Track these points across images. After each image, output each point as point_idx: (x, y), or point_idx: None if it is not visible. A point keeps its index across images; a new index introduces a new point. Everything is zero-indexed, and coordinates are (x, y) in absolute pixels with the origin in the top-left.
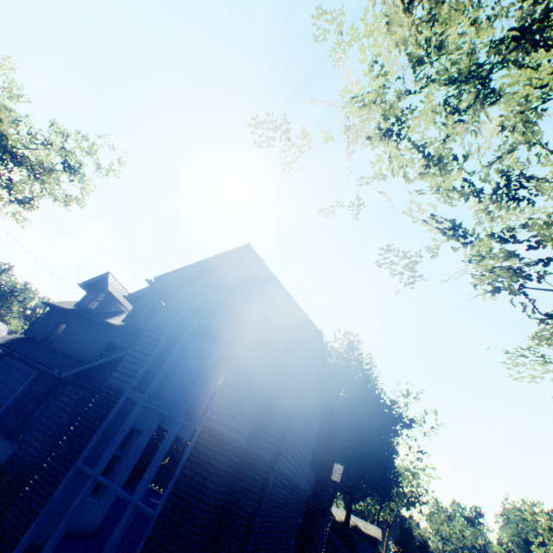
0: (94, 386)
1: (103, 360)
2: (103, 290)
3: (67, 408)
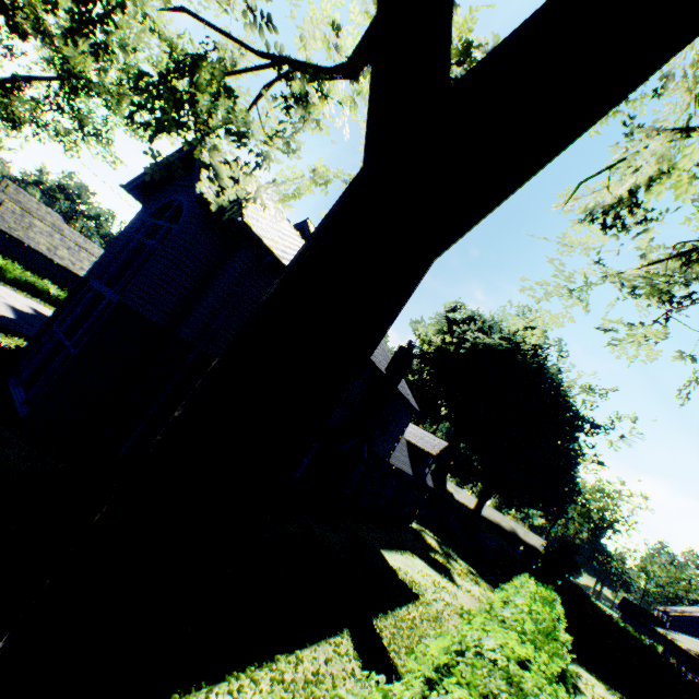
0: None
1: None
2: None
3: None
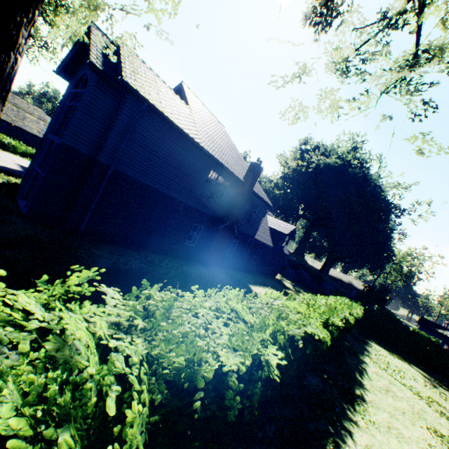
0: None
1: None
2: None
3: None
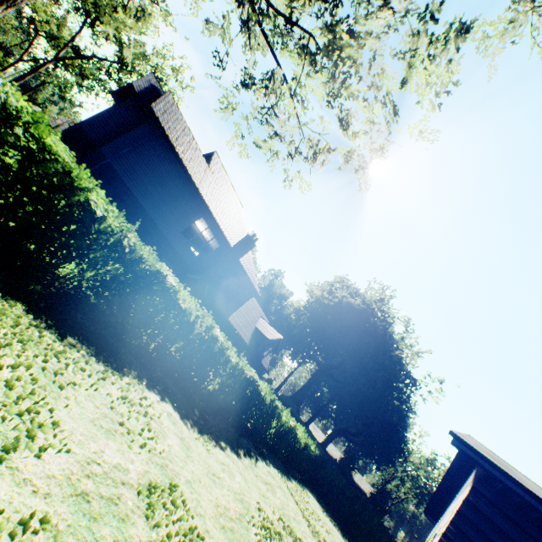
0: None
1: None
2: None
3: None
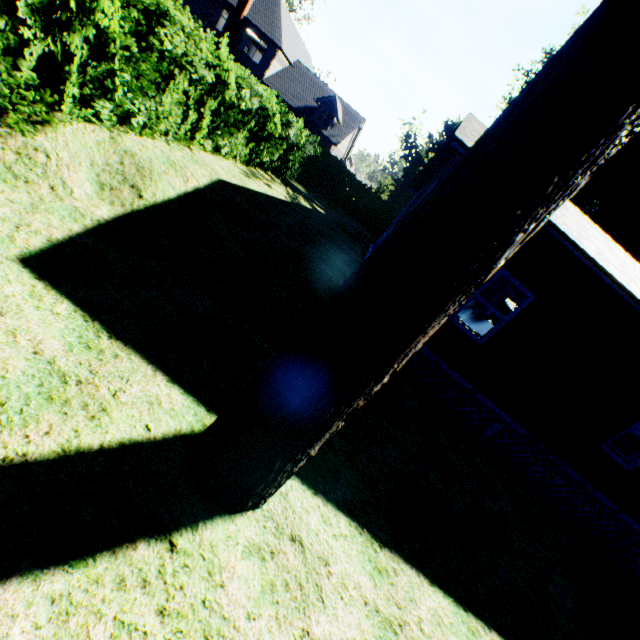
0: None
1: None
2: None
3: None
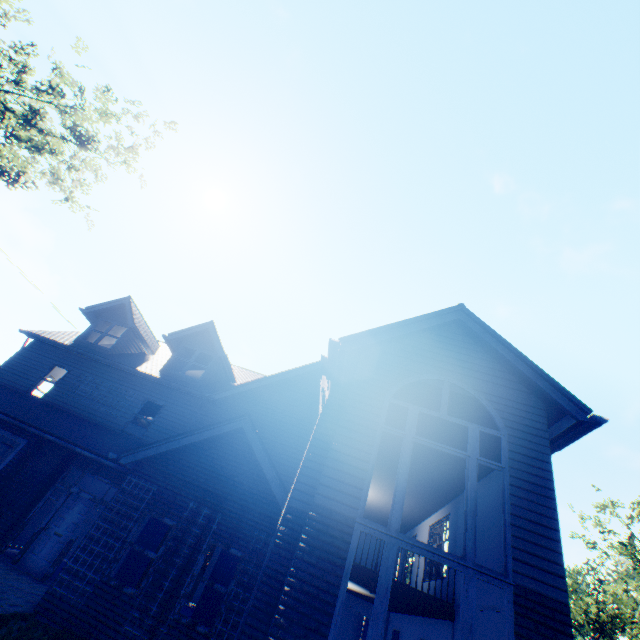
0: (173, 479)
1: (188, 440)
2: (120, 322)
3: (134, 513)
